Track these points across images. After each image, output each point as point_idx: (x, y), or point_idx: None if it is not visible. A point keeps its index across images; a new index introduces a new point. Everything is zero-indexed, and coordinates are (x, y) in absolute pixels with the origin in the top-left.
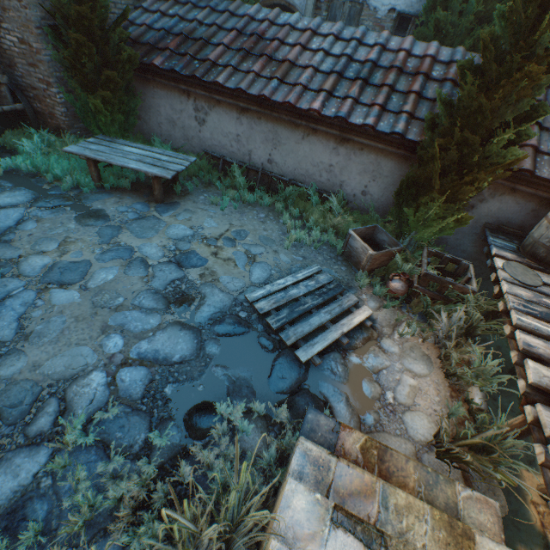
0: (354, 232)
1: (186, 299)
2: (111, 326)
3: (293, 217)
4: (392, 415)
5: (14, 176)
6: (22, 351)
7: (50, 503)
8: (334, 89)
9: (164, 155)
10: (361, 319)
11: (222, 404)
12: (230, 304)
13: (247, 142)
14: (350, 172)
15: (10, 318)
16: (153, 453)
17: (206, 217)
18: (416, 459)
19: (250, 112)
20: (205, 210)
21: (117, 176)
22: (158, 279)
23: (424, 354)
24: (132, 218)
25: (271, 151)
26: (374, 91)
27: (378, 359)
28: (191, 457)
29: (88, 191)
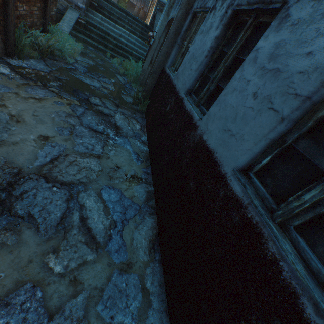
0: None
1: None
2: None
3: None
4: None
5: None
6: None
7: None
8: None
9: None
10: None
11: None
12: None
13: None
14: None
15: None
16: None
17: None
18: None
19: None
20: None
21: None
22: None
23: None
24: None
25: None
26: None
27: None
28: None
29: None
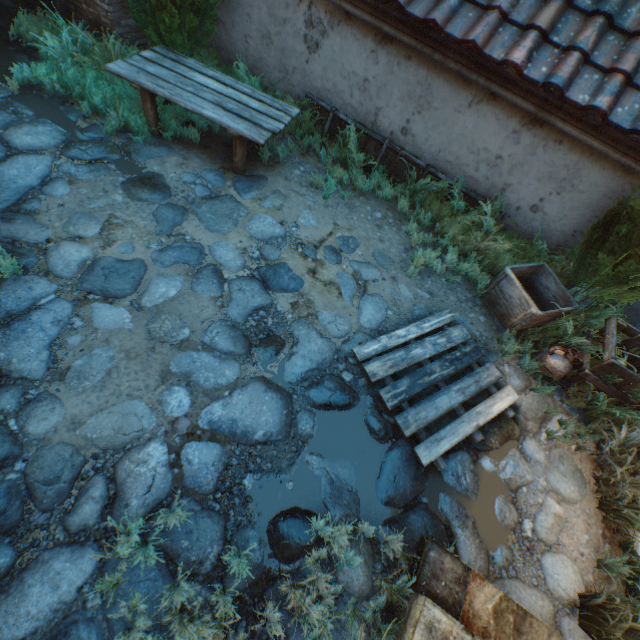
0: (511, 271)
1: (272, 342)
2: (173, 373)
3: (420, 225)
4: (528, 555)
5: (34, 98)
6: (57, 399)
7: (99, 632)
8: (553, 28)
9: (254, 99)
10: (502, 407)
11: (319, 519)
12: (331, 358)
13: (378, 94)
14: (525, 173)
15: (39, 343)
16: (228, 575)
17: (303, 209)
18: (553, 623)
19: (396, 43)
20: (301, 196)
21: (180, 119)
22: (236, 305)
23: (577, 469)
24: (201, 196)
25: (410, 116)
26: (619, 43)
27: (518, 470)
28: (275, 587)
29: (141, 140)
